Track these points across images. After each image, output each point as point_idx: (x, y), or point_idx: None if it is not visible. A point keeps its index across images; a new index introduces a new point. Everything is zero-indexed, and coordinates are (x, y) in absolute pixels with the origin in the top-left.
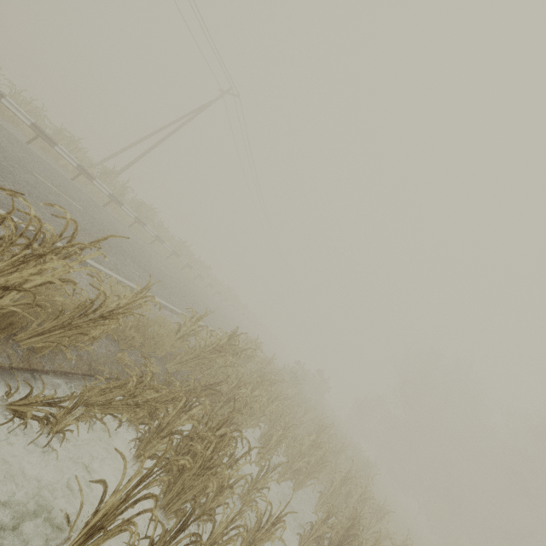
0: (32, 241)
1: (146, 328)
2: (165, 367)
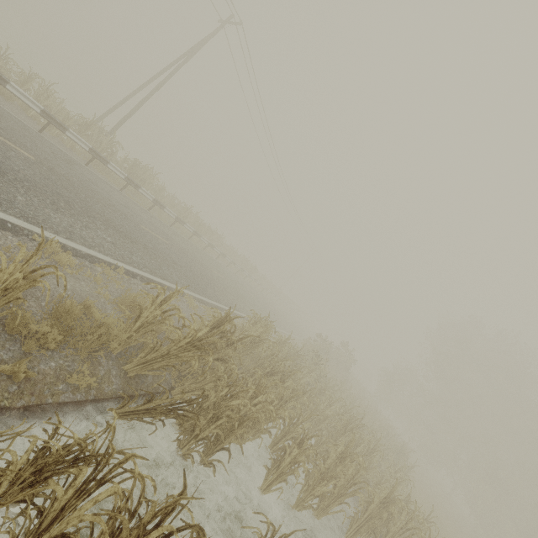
0: None
1: (69, 317)
2: (122, 368)
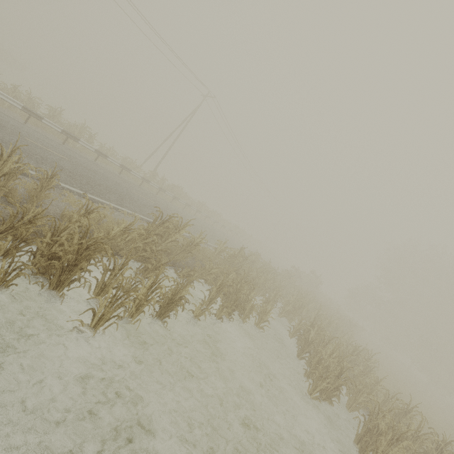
0: (177, 227)
1: (203, 251)
2: None
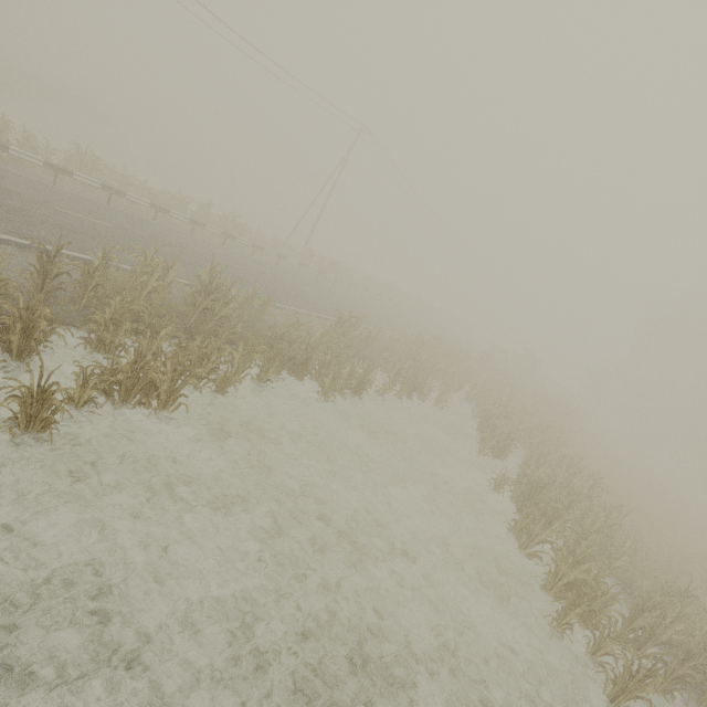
0: (355, 325)
1: (379, 342)
2: None
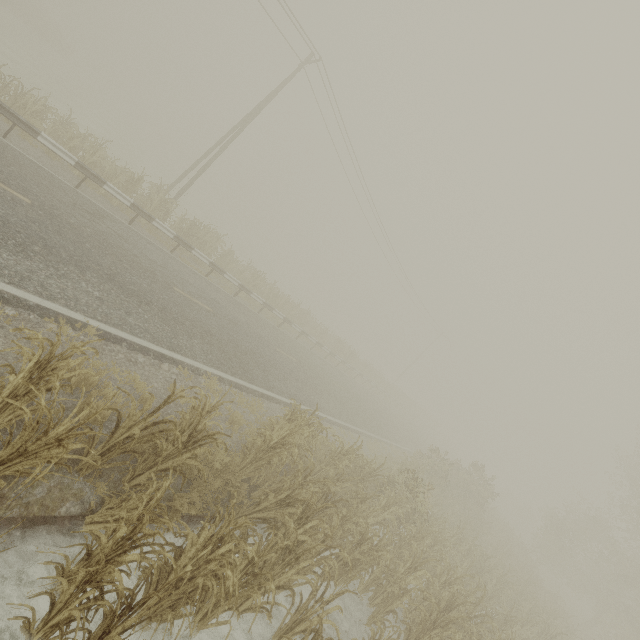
0: None
1: None
2: None
